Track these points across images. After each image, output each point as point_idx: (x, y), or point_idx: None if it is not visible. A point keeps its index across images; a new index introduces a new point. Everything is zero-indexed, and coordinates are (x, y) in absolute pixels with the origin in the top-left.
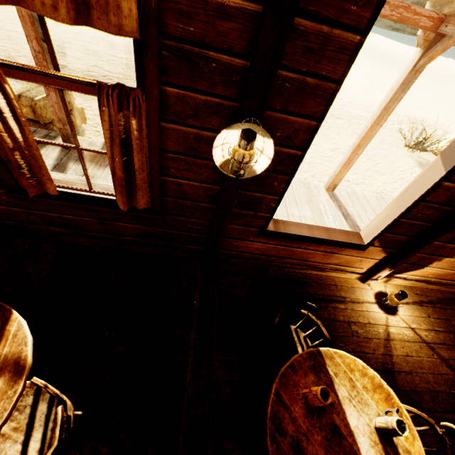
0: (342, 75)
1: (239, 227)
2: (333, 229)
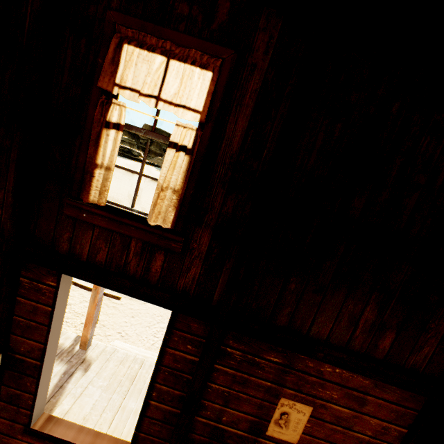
0: (49, 323)
1: (7, 421)
2: (105, 434)
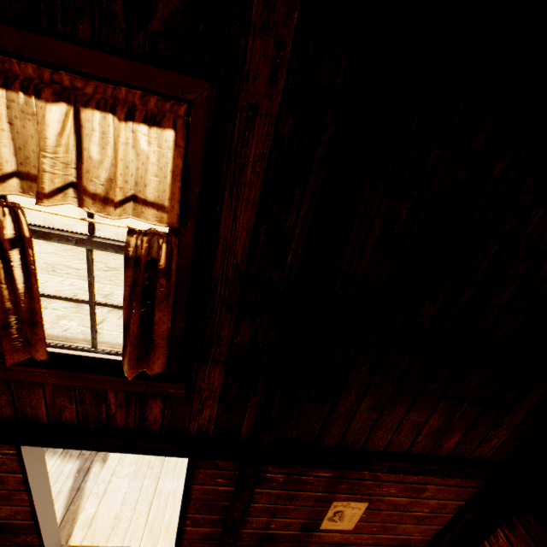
0: (27, 487)
1: None
2: None
